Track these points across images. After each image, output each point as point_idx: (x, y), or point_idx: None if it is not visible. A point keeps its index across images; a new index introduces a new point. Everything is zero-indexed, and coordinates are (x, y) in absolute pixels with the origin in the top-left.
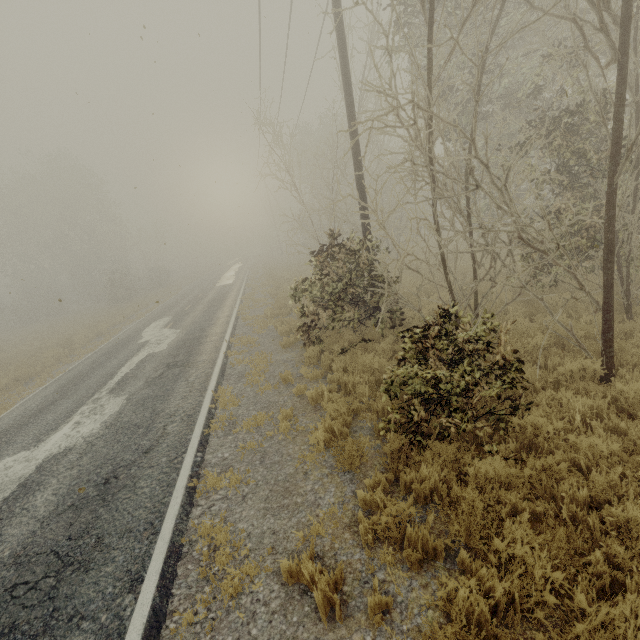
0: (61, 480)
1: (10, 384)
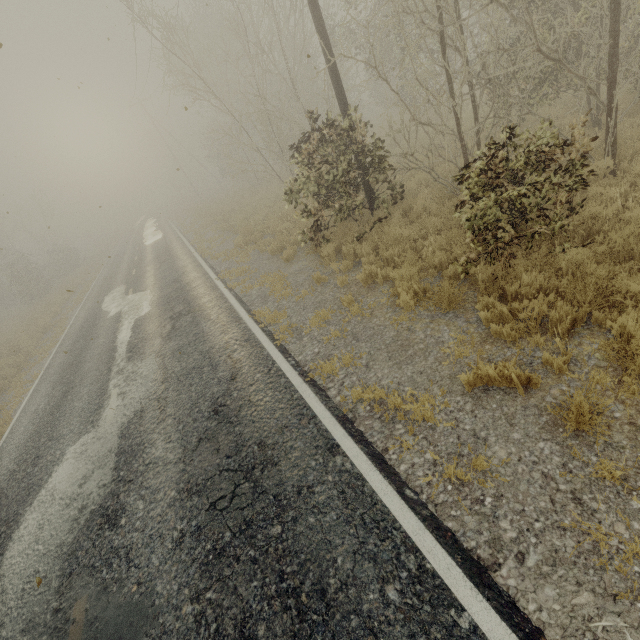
0: (163, 432)
1: None
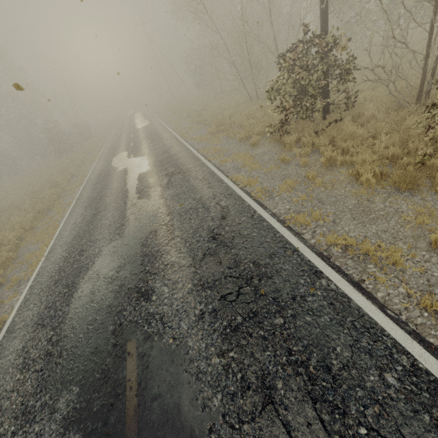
0: (174, 246)
1: (37, 216)
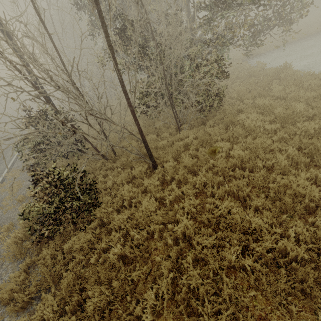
0: None
1: None
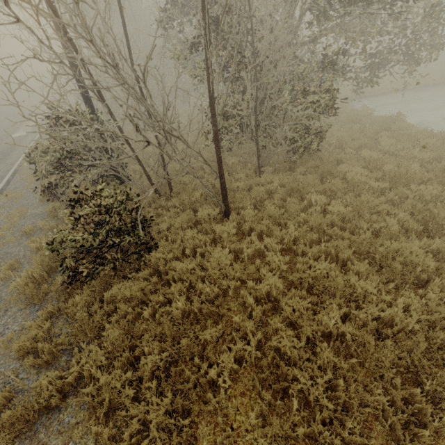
0: None
1: None
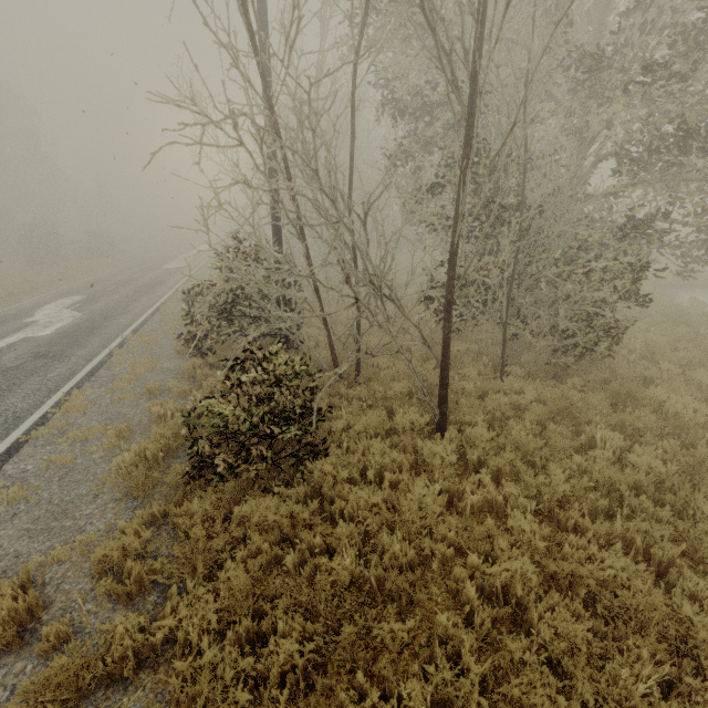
0: None
1: None
